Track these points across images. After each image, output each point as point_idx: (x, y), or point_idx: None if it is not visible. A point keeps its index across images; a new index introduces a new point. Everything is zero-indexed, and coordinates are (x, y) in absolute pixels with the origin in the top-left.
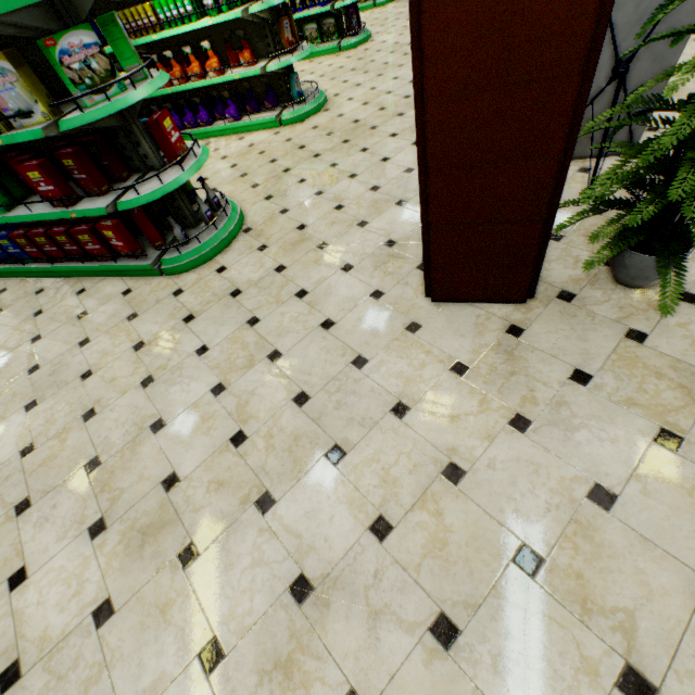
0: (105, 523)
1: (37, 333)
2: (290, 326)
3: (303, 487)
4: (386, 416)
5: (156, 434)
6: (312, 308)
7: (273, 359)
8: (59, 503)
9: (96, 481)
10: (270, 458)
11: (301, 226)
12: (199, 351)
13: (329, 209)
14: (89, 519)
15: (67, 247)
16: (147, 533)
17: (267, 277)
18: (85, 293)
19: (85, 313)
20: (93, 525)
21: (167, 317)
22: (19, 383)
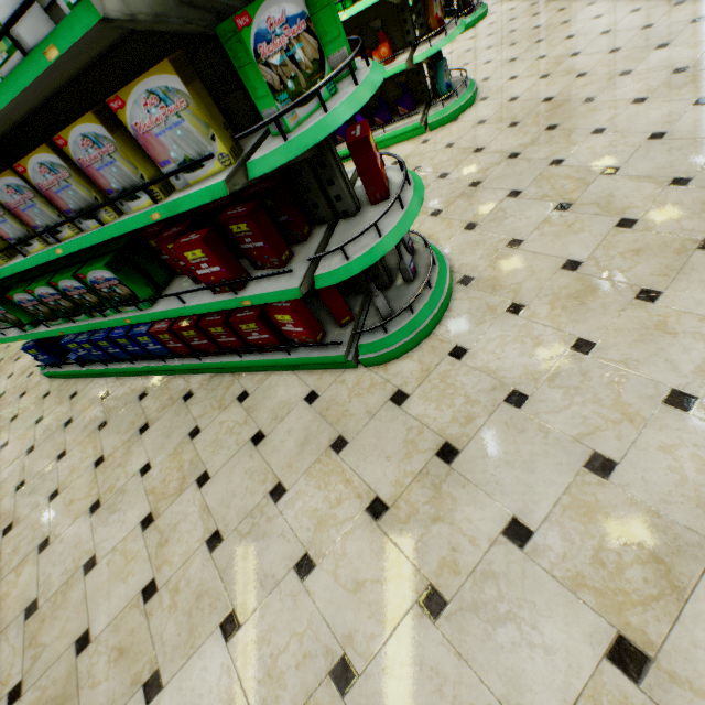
0: None
1: (201, 469)
2: None
3: None
4: None
5: None
6: None
7: None
8: None
9: None
10: None
11: (568, 263)
12: (510, 533)
13: (605, 228)
14: None
15: (222, 338)
16: None
17: (565, 364)
18: (249, 399)
19: (260, 434)
20: None
21: (403, 448)
22: (198, 569)
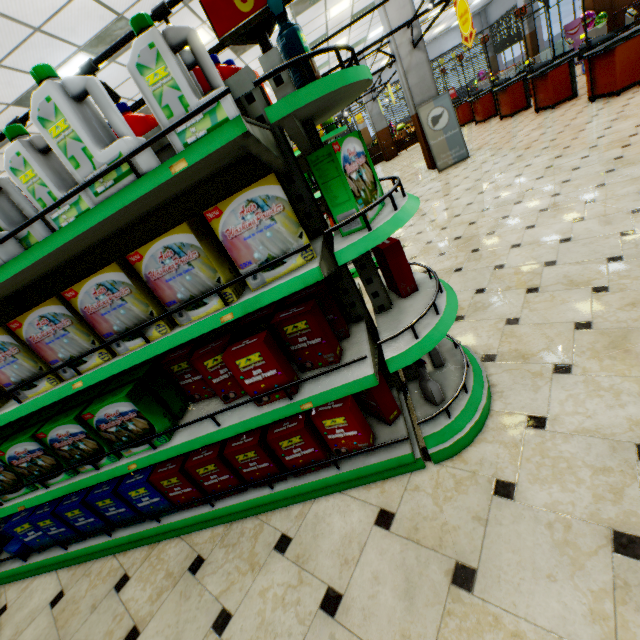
0: None
1: None
2: None
3: None
4: None
5: None
6: None
7: None
8: None
9: None
10: None
11: (578, 324)
12: None
13: (585, 295)
14: None
15: (249, 467)
16: None
17: None
18: (293, 545)
19: (331, 594)
20: None
21: (560, 555)
22: None
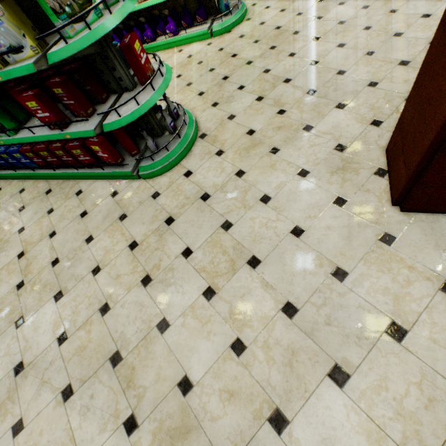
0: (136, 421)
1: (52, 230)
2: (261, 232)
3: (313, 408)
4: (382, 337)
5: (163, 334)
6: (278, 214)
7: (253, 266)
8: (95, 394)
9: (121, 376)
10: (273, 372)
11: (250, 131)
12: (184, 253)
13: (272, 113)
14: (122, 414)
15: (64, 158)
16: (174, 437)
17: (230, 181)
18: (82, 194)
19: (85, 212)
20: (126, 420)
21: (151, 219)
22: (46, 275)
